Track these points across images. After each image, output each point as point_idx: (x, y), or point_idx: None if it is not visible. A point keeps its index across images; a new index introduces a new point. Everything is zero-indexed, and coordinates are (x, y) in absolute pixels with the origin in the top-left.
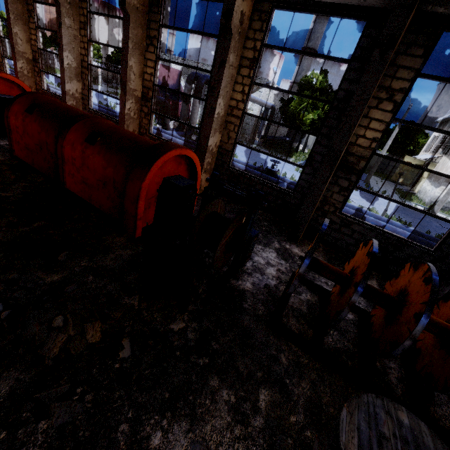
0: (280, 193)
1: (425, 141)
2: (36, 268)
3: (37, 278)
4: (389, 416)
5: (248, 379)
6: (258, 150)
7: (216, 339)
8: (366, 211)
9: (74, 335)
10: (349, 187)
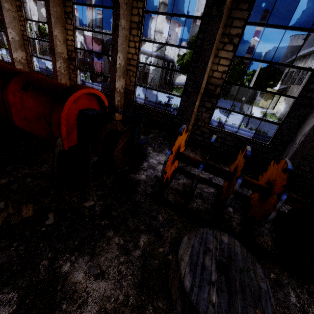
0: (169, 117)
1: (281, 77)
2: None
3: None
4: (215, 239)
5: (134, 230)
6: (151, 88)
7: (115, 210)
8: (232, 125)
9: (13, 212)
10: (211, 107)
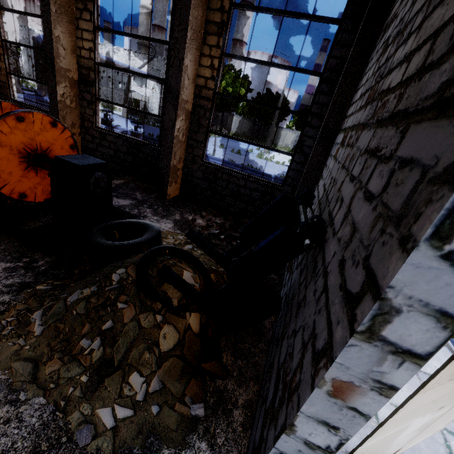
0: None
1: None
2: None
3: None
4: None
5: None
6: (25, 77)
7: None
8: None
9: None
10: (92, 100)
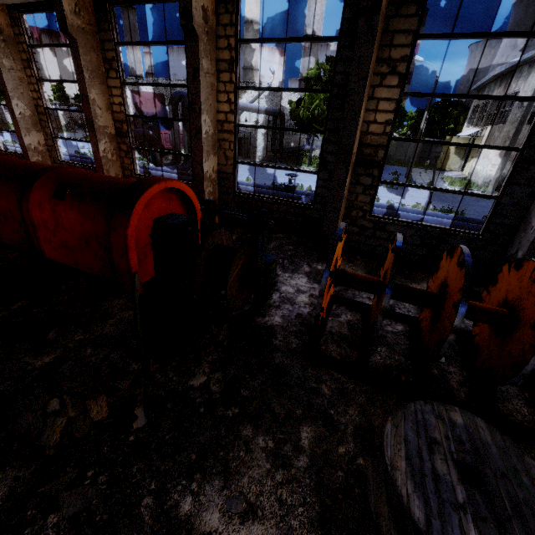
0: (300, 209)
1: (466, 115)
2: (23, 354)
3: (25, 364)
4: (441, 420)
5: (286, 419)
6: (263, 165)
7: (245, 386)
8: (406, 208)
9: (76, 415)
10: (373, 184)
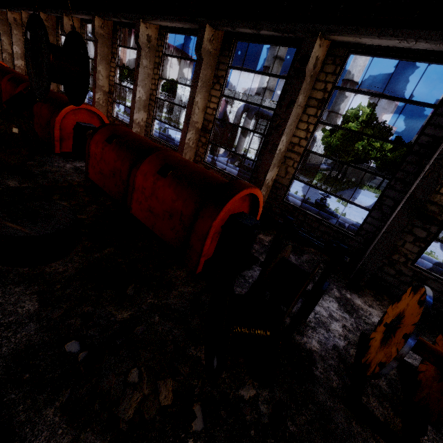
0: (339, 234)
1: None
2: (108, 301)
3: (109, 313)
4: None
5: None
6: (317, 188)
7: (291, 418)
8: (432, 259)
9: (148, 394)
10: (426, 238)
